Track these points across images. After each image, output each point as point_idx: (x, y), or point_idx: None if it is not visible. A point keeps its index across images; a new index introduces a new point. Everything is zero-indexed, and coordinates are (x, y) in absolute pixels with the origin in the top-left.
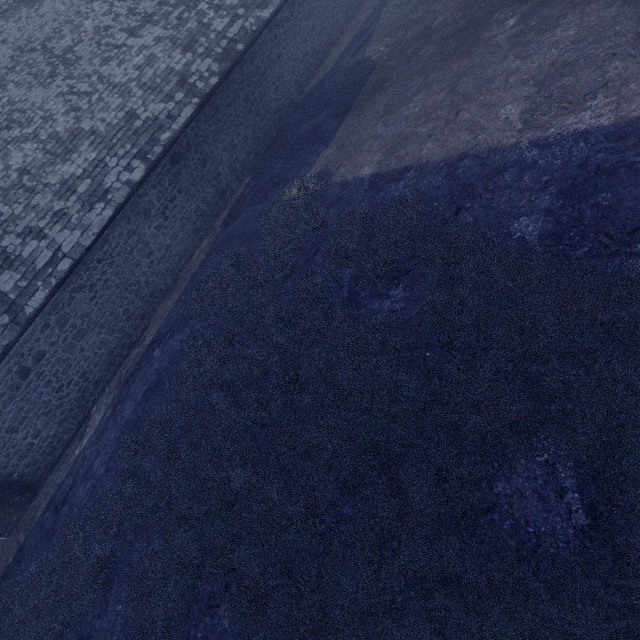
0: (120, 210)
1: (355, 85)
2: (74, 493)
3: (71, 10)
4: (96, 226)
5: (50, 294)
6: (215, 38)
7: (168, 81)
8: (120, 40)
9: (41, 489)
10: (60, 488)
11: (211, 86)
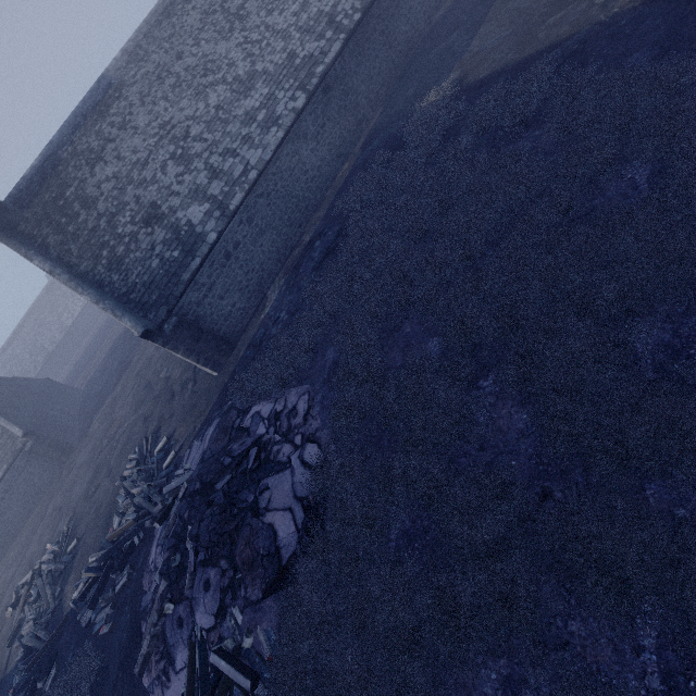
0: (288, 132)
1: (487, 1)
2: (268, 334)
3: None
4: (272, 145)
5: (245, 196)
6: None
7: (319, 22)
8: None
9: (237, 344)
10: (255, 337)
11: (355, 22)
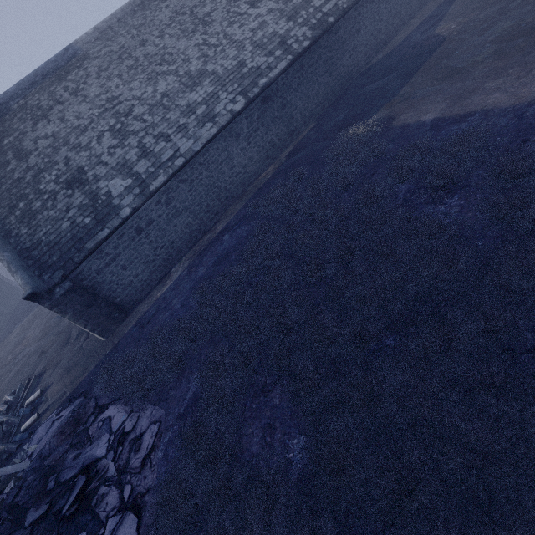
0: (222, 130)
1: (423, 55)
2: (156, 317)
3: None
4: (204, 138)
5: (167, 180)
6: (313, 12)
7: (272, 41)
8: (243, 9)
9: (131, 314)
10: (145, 314)
11: (303, 47)
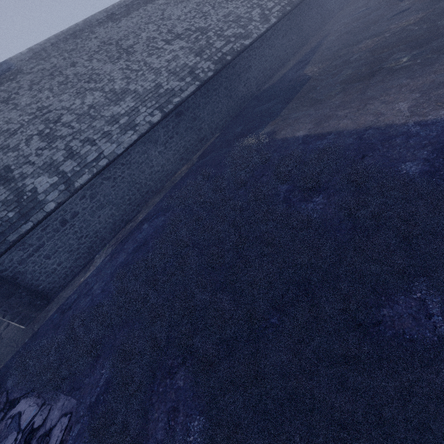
0: (141, 137)
1: (296, 88)
2: (77, 303)
3: (136, 26)
4: (126, 143)
5: (91, 177)
6: (215, 51)
7: (183, 70)
8: (160, 45)
9: (53, 300)
10: (67, 300)
11: (208, 76)
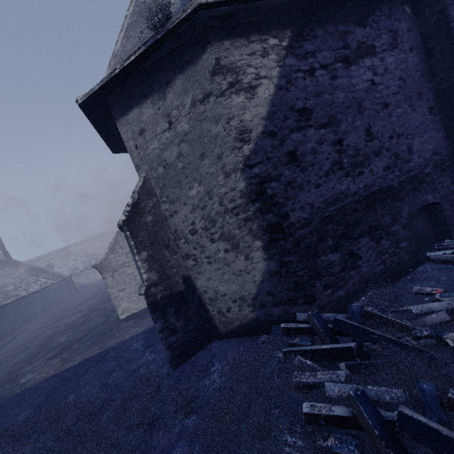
0: None
1: None
2: None
3: None
4: None
5: None
6: None
7: None
8: None
9: None
10: None
11: None
